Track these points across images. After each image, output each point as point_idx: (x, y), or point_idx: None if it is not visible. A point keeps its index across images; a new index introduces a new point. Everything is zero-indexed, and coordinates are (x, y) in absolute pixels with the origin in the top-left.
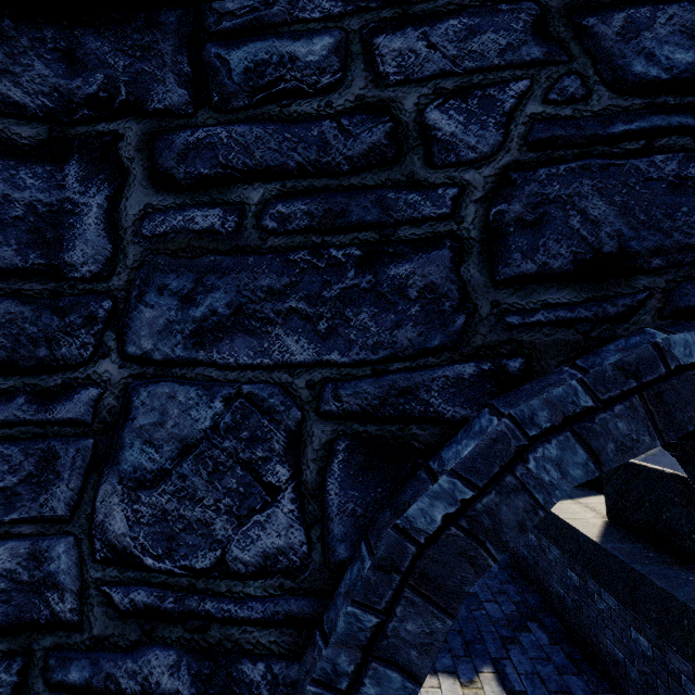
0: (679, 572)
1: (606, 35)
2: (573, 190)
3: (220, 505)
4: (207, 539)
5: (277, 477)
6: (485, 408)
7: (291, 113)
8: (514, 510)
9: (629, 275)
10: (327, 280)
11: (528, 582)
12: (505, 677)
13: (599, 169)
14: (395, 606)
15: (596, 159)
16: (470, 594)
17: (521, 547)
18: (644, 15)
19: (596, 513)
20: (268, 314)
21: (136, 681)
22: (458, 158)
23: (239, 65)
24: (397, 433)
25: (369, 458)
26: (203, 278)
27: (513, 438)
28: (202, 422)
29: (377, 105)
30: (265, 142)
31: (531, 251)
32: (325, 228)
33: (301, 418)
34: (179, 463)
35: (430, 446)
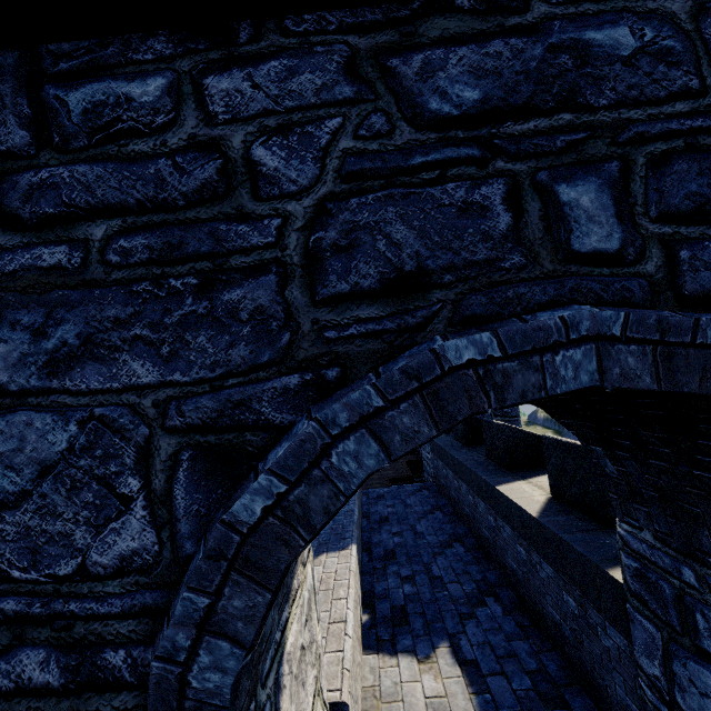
0: (599, 537)
1: (407, 75)
2: (380, 217)
3: (79, 517)
4: (69, 548)
5: (129, 488)
6: (305, 413)
7: (129, 152)
8: (320, 498)
9: (426, 290)
10: (168, 308)
11: (490, 561)
12: (459, 649)
13: (402, 198)
14: (224, 588)
15: (399, 188)
16: (436, 578)
17: (484, 529)
18: (439, 57)
19: (543, 490)
20: (116, 342)
21: (10, 679)
22: (281, 190)
23: (78, 106)
24: (234, 441)
25: (210, 465)
26: (53, 312)
27: (319, 437)
28: (59, 445)
29: (208, 143)
30: (106, 181)
31: (345, 273)
32: (164, 260)
33: (149, 434)
34: (39, 483)
35: (262, 450)
